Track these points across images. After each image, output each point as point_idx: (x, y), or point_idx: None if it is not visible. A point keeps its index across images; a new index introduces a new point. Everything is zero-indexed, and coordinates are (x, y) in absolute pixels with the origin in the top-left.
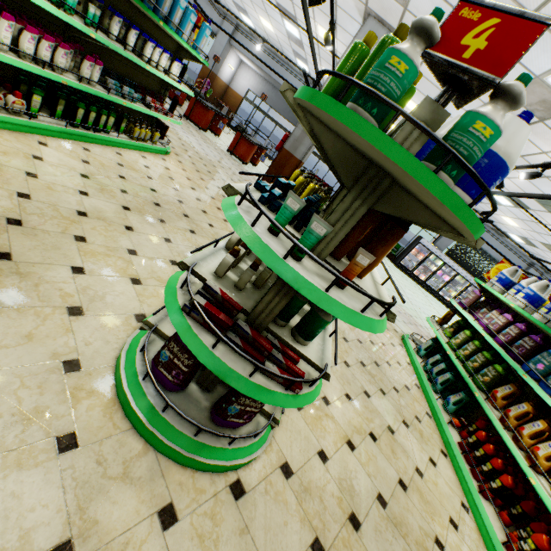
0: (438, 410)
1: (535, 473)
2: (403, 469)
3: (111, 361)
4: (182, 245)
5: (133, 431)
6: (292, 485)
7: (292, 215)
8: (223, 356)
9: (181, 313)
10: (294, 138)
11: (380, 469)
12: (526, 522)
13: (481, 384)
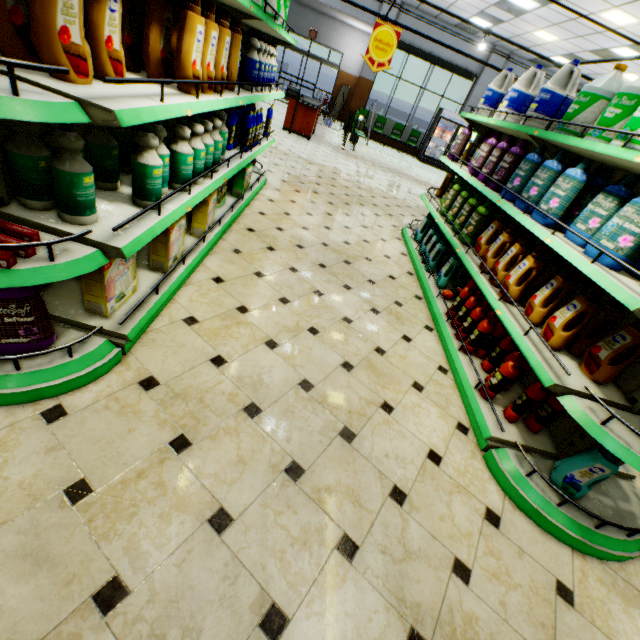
0: (428, 288)
1: (508, 304)
2: (354, 353)
3: None
4: None
5: None
6: (154, 395)
7: None
8: None
9: None
10: None
11: (314, 359)
12: None
13: (464, 237)
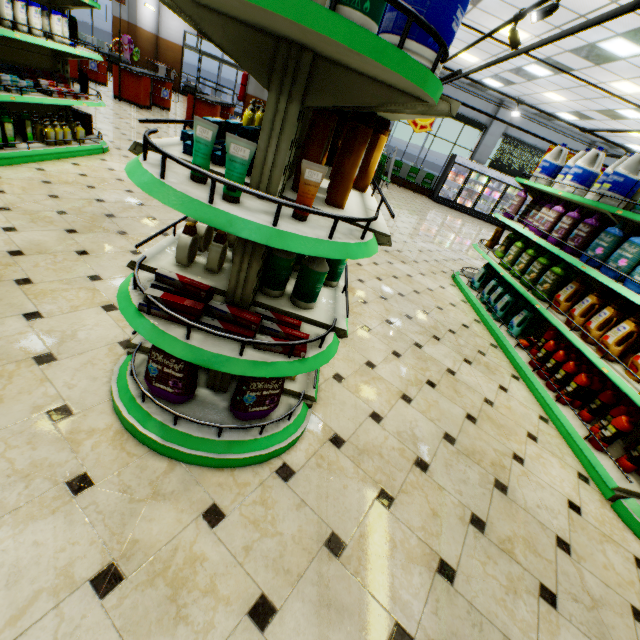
0: (503, 337)
1: (608, 362)
2: (470, 404)
3: (105, 396)
4: None
5: (152, 454)
6: (346, 452)
7: (209, 149)
8: (203, 345)
9: (140, 315)
10: None
11: (443, 412)
12: (608, 412)
13: (541, 294)
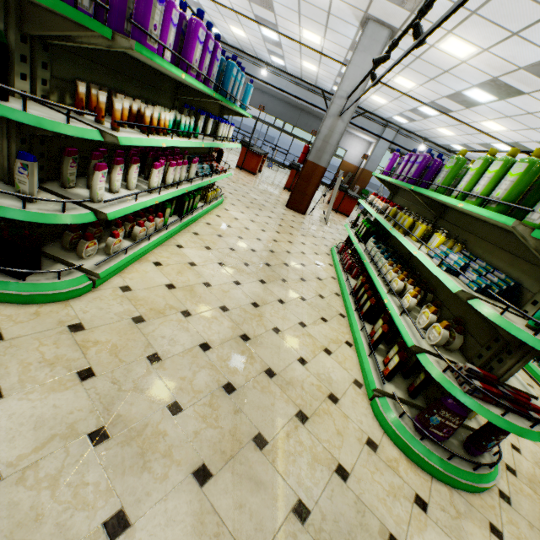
0: (539, 372)
1: None
2: None
3: (380, 429)
4: (311, 298)
5: (434, 479)
6: (521, 480)
7: None
8: (510, 419)
9: (466, 396)
10: (316, 149)
11: None
12: None
13: None
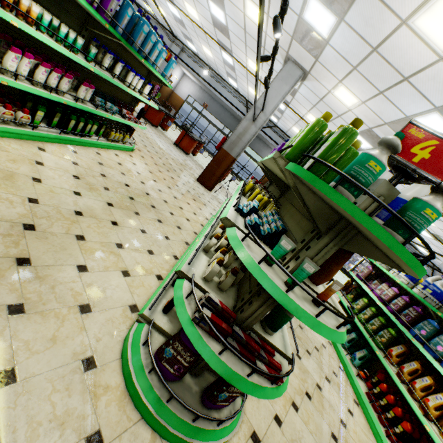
0: (348, 364)
1: (428, 420)
2: (332, 422)
3: (117, 354)
4: (154, 235)
5: (142, 421)
6: None
7: (285, 253)
8: (227, 361)
9: (192, 324)
10: (231, 141)
11: (317, 425)
12: None
13: (380, 344)
